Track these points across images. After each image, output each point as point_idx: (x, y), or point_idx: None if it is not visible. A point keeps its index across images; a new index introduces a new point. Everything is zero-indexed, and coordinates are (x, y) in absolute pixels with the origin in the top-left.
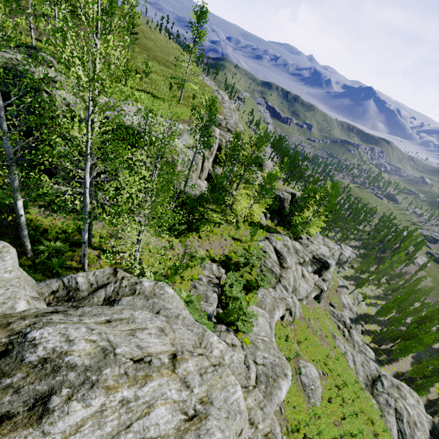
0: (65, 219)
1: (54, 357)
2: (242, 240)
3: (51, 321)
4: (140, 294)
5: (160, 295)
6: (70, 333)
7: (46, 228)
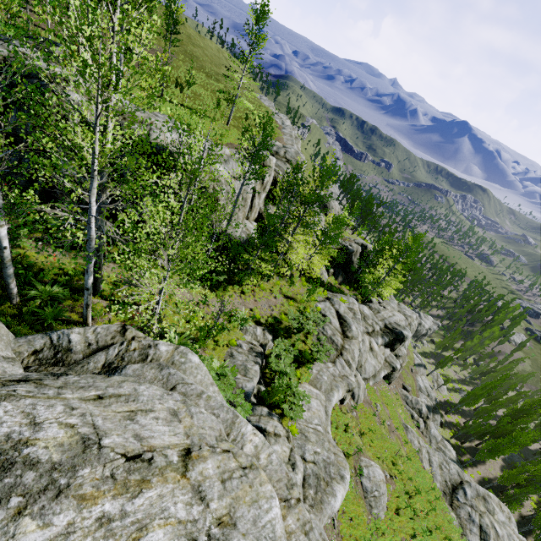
0: (69, 258)
1: (7, 447)
2: (296, 299)
3: (13, 393)
4: (153, 361)
5: (181, 365)
6: (39, 412)
7: (42, 268)
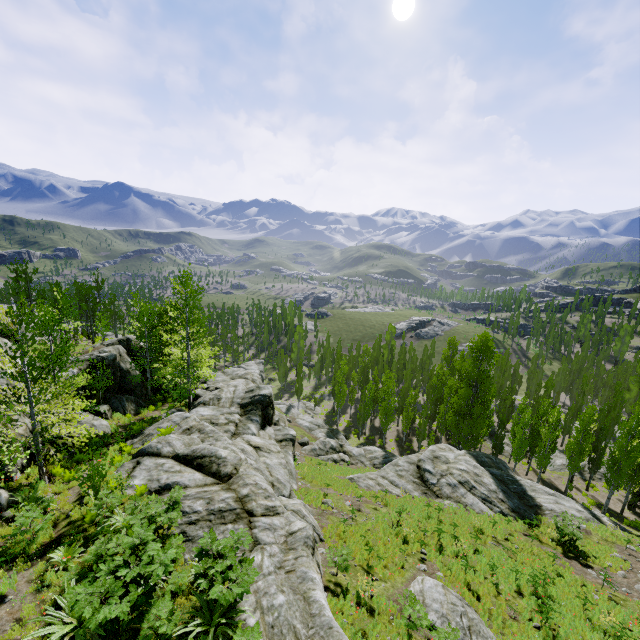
0: None
1: None
2: (75, 526)
3: None
4: None
5: None
6: None
7: None
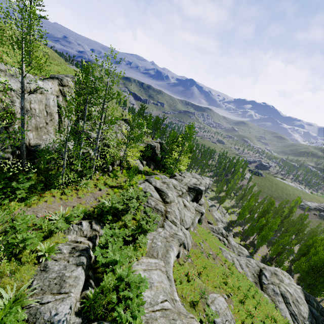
0: None
1: None
2: (121, 186)
3: None
4: None
5: None
6: None
7: None
